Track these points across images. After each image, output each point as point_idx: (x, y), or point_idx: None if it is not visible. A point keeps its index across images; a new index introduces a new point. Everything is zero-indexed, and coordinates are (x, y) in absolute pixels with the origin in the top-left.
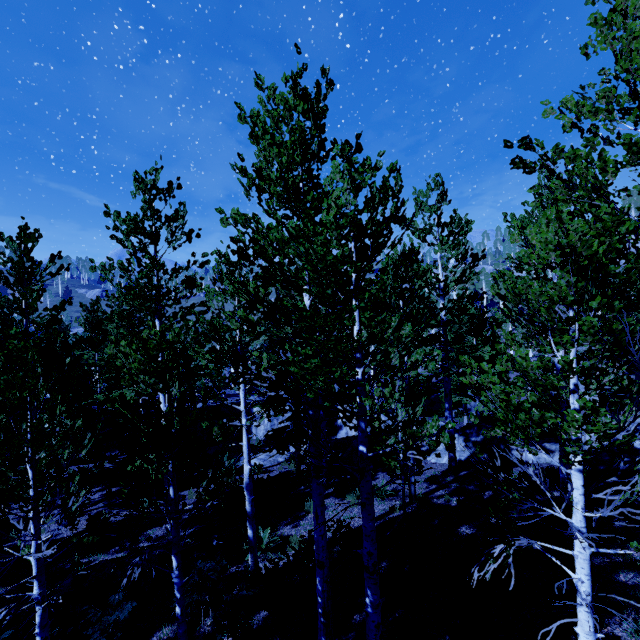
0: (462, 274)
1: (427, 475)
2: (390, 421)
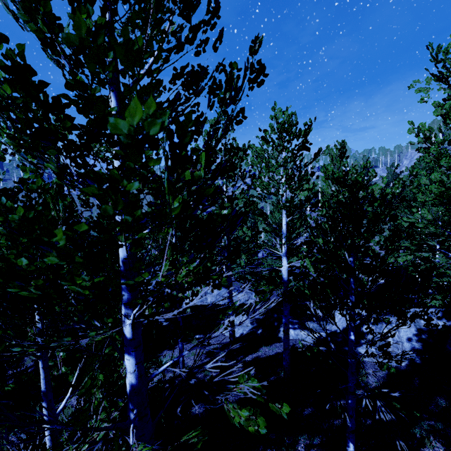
0: (241, 191)
1: (210, 348)
2: (221, 293)
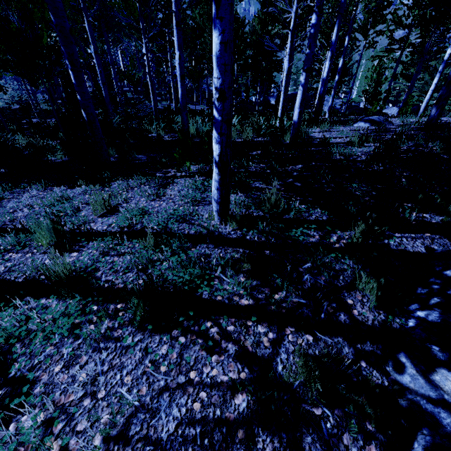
0: None
1: None
2: None
